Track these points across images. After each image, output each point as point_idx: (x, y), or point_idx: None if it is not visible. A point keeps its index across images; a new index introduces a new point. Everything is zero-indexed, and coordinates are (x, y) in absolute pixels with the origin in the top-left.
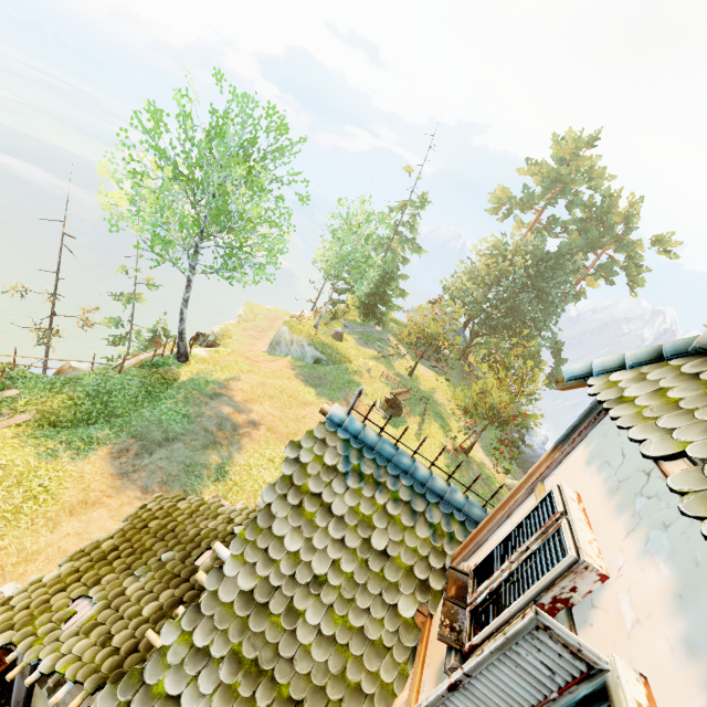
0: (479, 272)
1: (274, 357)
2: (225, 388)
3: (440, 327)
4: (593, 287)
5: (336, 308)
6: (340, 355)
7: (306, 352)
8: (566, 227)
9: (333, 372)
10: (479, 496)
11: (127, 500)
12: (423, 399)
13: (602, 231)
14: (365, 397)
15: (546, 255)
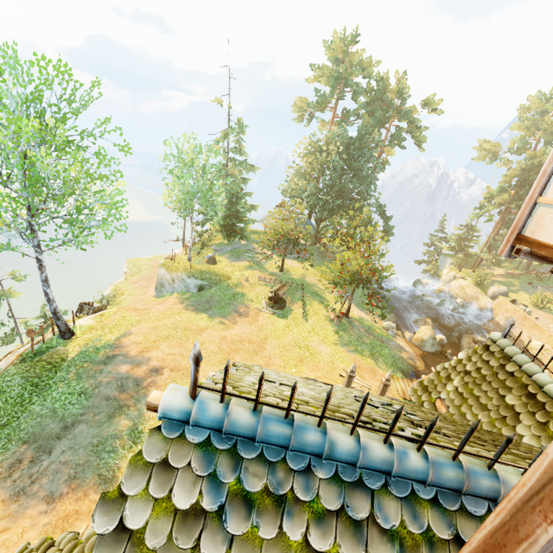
0: (306, 170)
1: (162, 298)
2: (118, 347)
3: (291, 224)
4: (392, 155)
5: (202, 238)
6: (219, 275)
7: (188, 284)
8: (357, 113)
9: (217, 293)
10: (445, 448)
11: (29, 523)
12: (298, 286)
13: (385, 108)
14: (251, 303)
15: (350, 141)
